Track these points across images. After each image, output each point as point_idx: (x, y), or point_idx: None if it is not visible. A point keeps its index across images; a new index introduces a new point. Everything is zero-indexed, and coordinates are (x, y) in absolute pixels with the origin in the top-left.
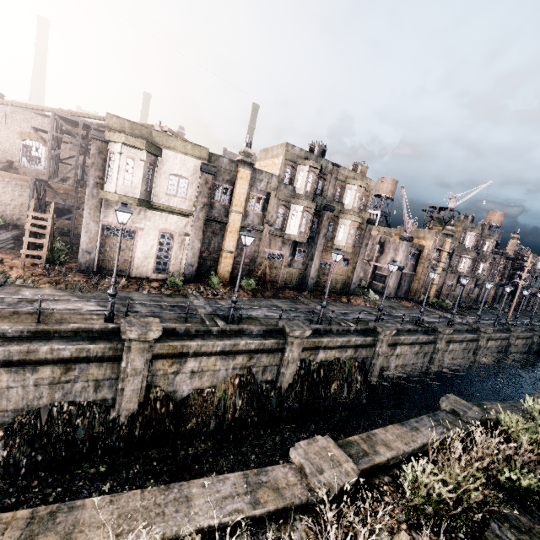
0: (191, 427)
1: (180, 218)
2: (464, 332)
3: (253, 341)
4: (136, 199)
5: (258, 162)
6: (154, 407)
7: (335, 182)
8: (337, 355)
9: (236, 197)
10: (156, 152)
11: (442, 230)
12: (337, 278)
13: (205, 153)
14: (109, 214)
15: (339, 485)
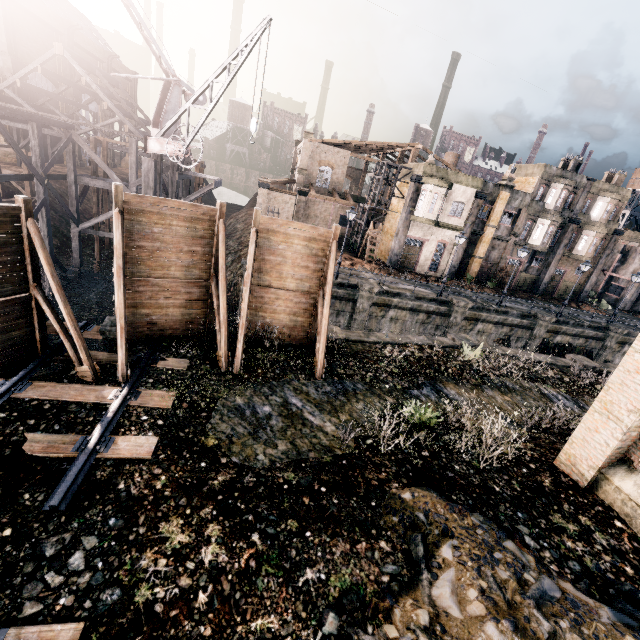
0: None
1: (453, 232)
2: None
3: (516, 319)
4: (434, 221)
5: None
6: None
7: (586, 196)
8: (570, 341)
9: (494, 215)
10: (450, 187)
11: None
12: (567, 286)
13: (480, 183)
14: (411, 231)
15: (592, 366)
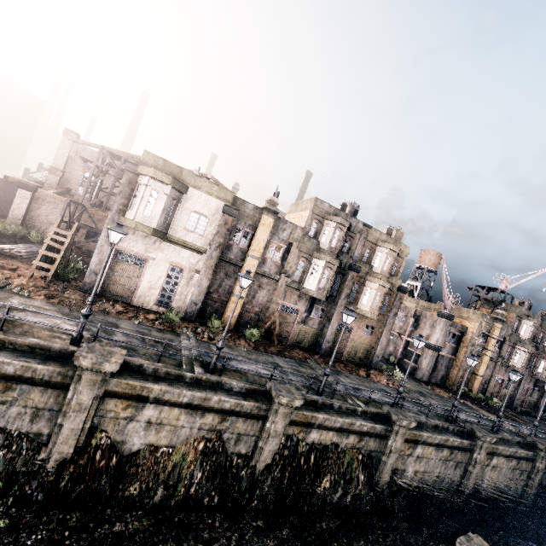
0: (130, 494)
1: (193, 254)
2: (514, 445)
3: (229, 399)
4: (151, 229)
5: (288, 214)
6: (93, 456)
7: (364, 242)
8: (336, 440)
9: (255, 243)
10: (181, 189)
11: (491, 313)
12: (357, 347)
13: (230, 196)
14: (125, 240)
15: None
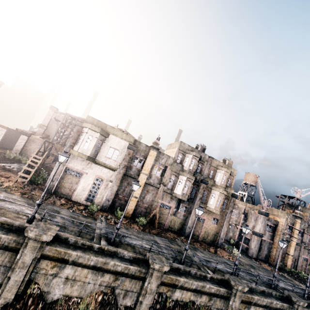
0: None
1: (109, 171)
2: None
3: (120, 263)
4: (86, 156)
5: (166, 150)
6: (26, 302)
7: (209, 167)
8: (193, 298)
9: (146, 165)
10: (105, 135)
11: (292, 213)
12: (208, 232)
13: (132, 139)
14: (71, 162)
15: None
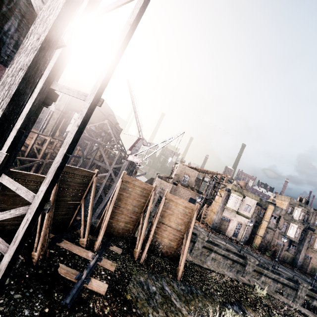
0: None
1: (245, 219)
2: None
3: (285, 280)
4: (236, 211)
5: None
6: None
7: (315, 217)
8: None
9: (266, 215)
10: (244, 197)
11: None
12: (314, 267)
13: (258, 198)
14: (224, 213)
15: None
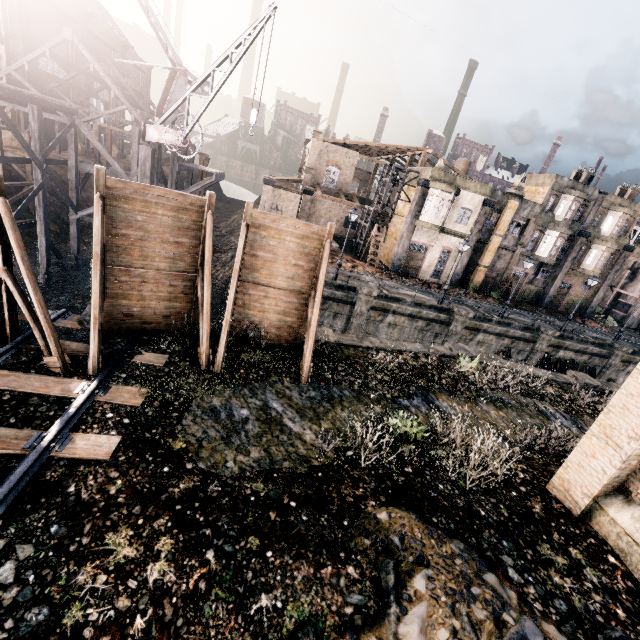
0: None
1: (458, 239)
2: None
3: (518, 331)
4: (439, 227)
5: None
6: None
7: (597, 209)
8: (573, 357)
9: (501, 224)
10: (458, 193)
11: None
12: (573, 300)
13: (488, 190)
14: (416, 235)
15: (594, 384)
